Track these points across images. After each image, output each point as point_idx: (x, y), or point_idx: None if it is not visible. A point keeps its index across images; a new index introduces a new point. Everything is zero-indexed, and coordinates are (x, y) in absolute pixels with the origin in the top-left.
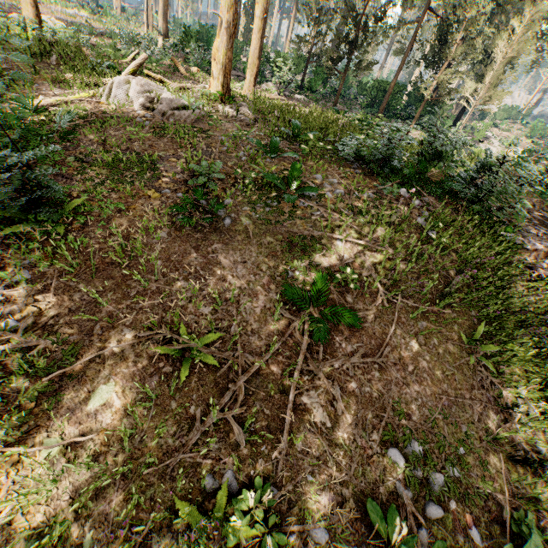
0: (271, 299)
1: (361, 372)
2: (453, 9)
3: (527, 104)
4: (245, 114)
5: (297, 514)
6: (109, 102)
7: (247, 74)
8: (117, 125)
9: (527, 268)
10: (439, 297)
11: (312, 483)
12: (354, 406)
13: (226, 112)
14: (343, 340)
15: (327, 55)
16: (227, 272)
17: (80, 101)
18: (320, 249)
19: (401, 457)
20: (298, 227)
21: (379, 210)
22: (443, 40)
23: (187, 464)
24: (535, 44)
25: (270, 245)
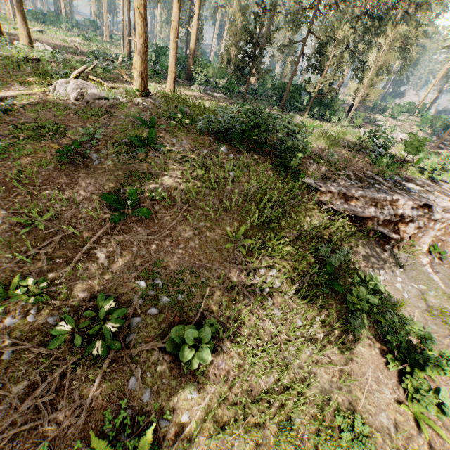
0: (103, 203)
1: (144, 244)
2: (324, 32)
3: (422, 100)
4: (149, 103)
5: (62, 298)
6: (53, 95)
7: (168, 78)
8: (52, 108)
9: (323, 204)
10: (223, 210)
11: (79, 287)
12: (128, 258)
13: (137, 102)
14: (140, 227)
15: (236, 65)
16: (81, 188)
17: (34, 94)
18: (150, 179)
19: (143, 283)
20: (143, 167)
21: (204, 159)
22: (321, 53)
23: (9, 270)
24: (403, 55)
25: (118, 176)
